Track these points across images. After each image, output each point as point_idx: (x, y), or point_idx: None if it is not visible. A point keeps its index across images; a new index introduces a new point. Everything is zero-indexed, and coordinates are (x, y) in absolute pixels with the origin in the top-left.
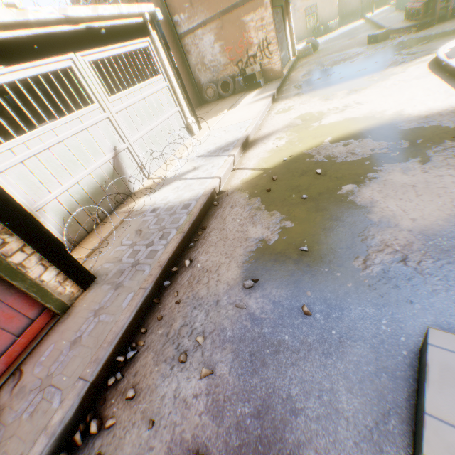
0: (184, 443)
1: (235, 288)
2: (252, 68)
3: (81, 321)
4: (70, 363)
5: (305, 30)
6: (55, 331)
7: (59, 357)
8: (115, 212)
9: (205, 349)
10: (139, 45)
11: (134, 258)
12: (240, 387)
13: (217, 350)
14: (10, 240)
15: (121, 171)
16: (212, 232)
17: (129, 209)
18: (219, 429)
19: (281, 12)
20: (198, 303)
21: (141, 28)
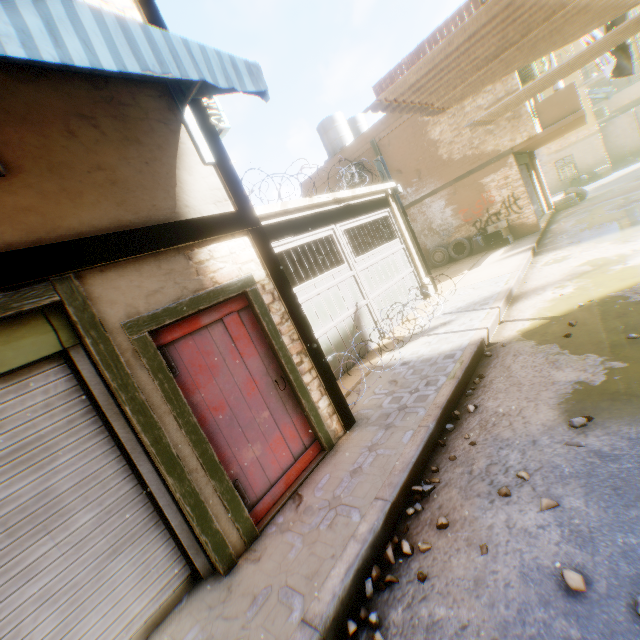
0: (543, 568)
1: (556, 428)
2: (494, 225)
3: (354, 456)
4: (357, 487)
5: (557, 181)
6: (325, 464)
7: (340, 484)
8: (363, 363)
9: (535, 484)
10: (381, 215)
11: (398, 403)
12: (610, 518)
13: (555, 485)
14: (304, 360)
15: (360, 327)
16: (494, 380)
17: (370, 365)
18: (593, 557)
19: (526, 168)
20: (504, 444)
21: (383, 201)
